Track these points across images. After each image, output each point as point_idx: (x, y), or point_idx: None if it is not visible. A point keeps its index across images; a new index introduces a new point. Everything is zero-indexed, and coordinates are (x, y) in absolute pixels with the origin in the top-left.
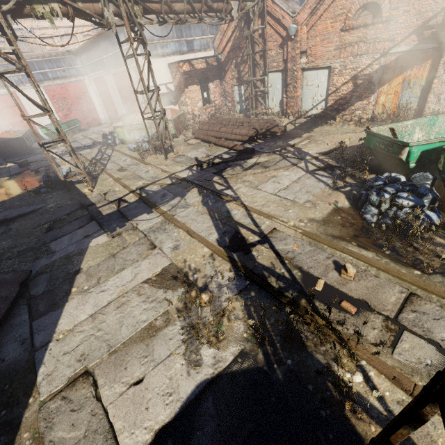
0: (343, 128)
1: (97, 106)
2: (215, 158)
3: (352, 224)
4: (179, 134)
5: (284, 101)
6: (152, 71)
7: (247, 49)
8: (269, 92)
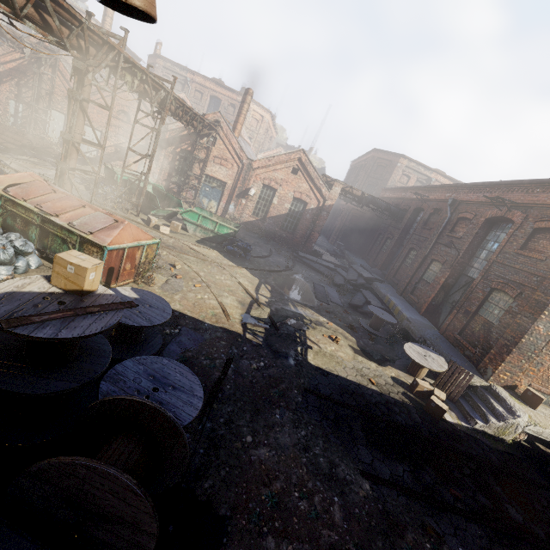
0: None
1: None
2: None
3: (83, 194)
4: None
5: None
6: None
7: (35, 81)
8: (51, 124)
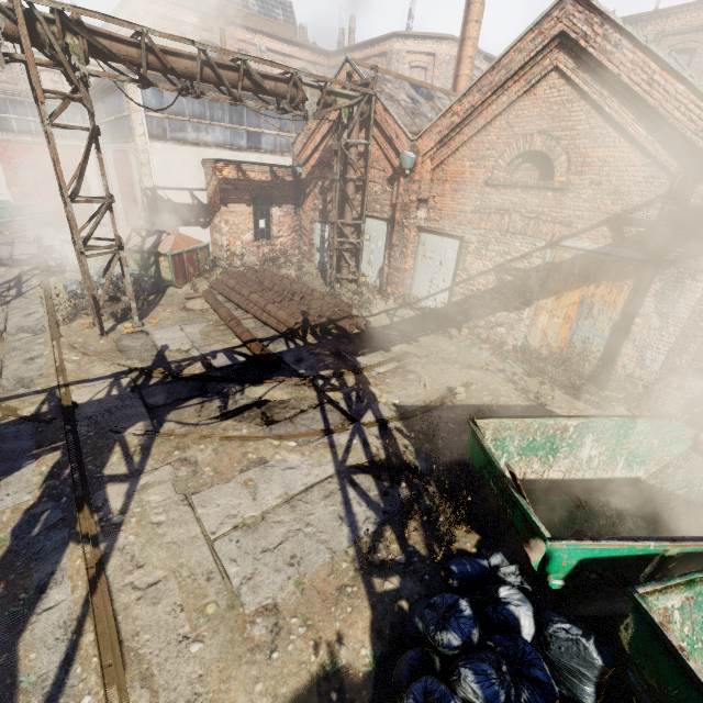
0: (470, 352)
1: (96, 192)
2: (198, 358)
3: None
4: (182, 282)
5: (385, 271)
6: (102, 165)
7: (334, 170)
8: (365, 248)
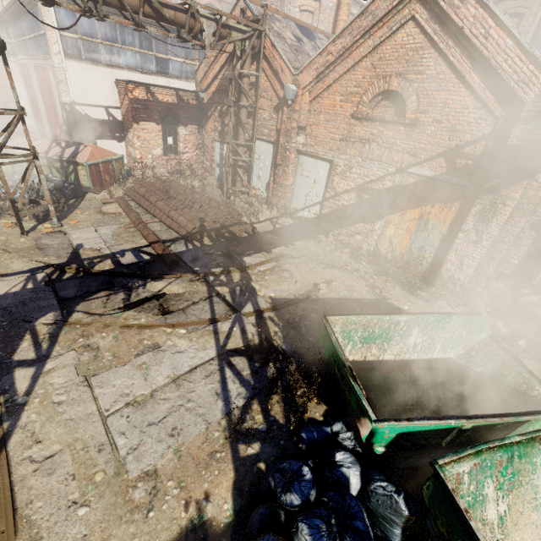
0: (334, 254)
1: (24, 104)
2: (108, 256)
3: None
4: (99, 188)
5: (271, 186)
6: (10, 78)
7: (229, 97)
8: (255, 166)
